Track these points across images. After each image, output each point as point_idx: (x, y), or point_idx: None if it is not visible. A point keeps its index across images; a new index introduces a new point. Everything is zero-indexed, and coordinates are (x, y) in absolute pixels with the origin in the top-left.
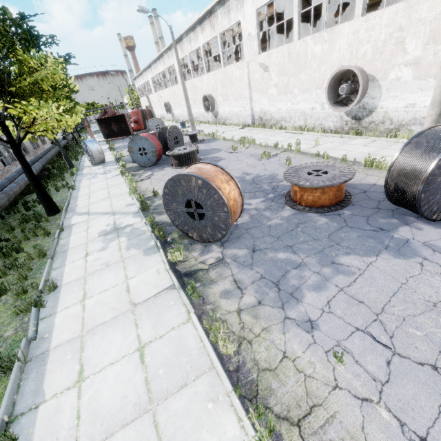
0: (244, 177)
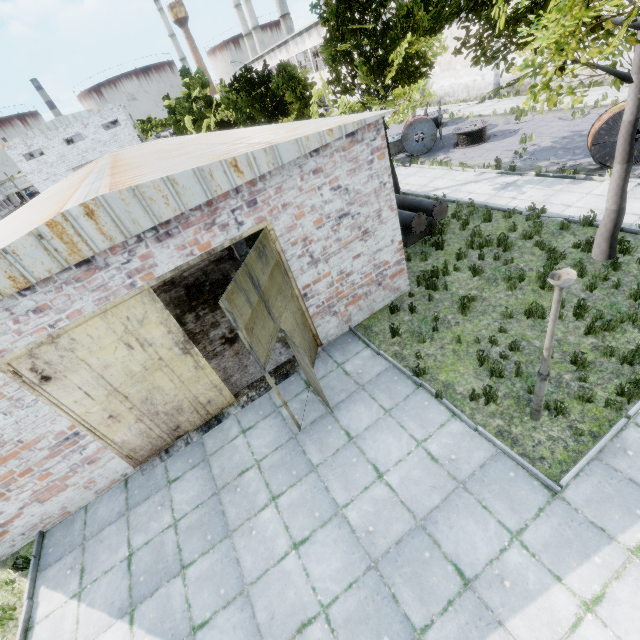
0: (581, 134)
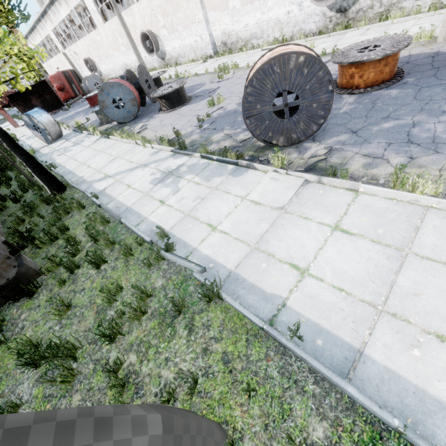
0: None
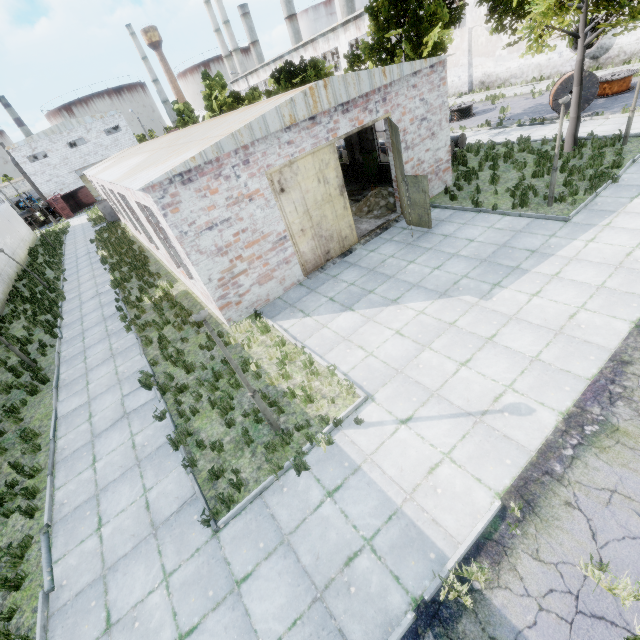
0: (541, 104)
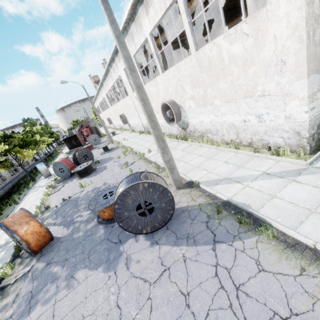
0: (101, 187)
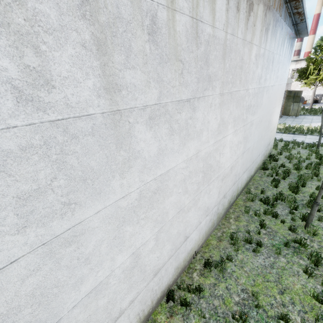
0: None
